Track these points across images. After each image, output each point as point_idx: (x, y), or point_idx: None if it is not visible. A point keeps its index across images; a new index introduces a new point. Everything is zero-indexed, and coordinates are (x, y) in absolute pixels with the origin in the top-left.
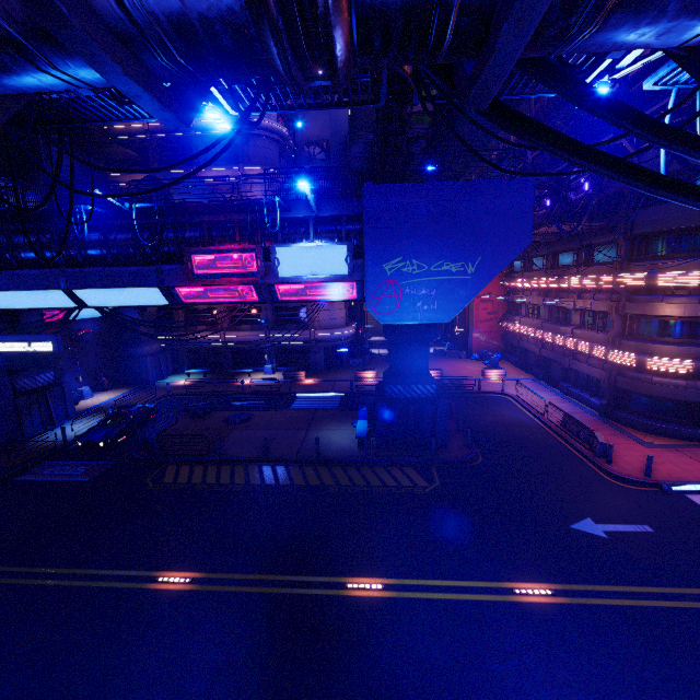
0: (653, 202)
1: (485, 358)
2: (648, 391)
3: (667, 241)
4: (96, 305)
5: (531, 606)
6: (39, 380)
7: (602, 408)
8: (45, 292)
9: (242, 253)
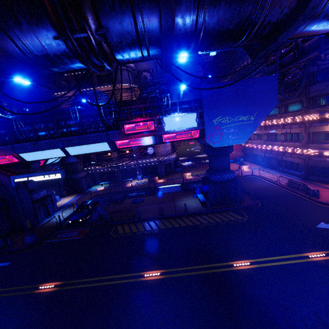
0: (317, 82)
1: (236, 161)
2: (324, 165)
3: (326, 98)
4: (75, 154)
5: (319, 262)
6: (40, 194)
7: (302, 175)
8: (51, 150)
9: (147, 121)
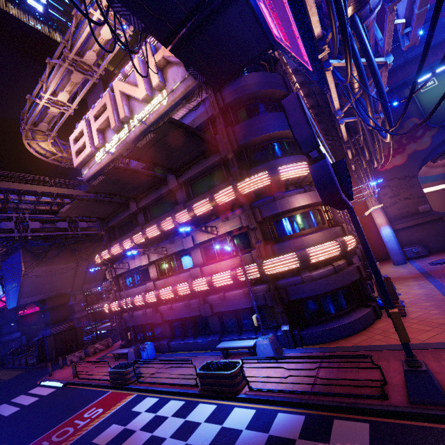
0: None
1: None
2: None
3: None
4: None
5: None
6: (13, 336)
7: None
8: None
9: None
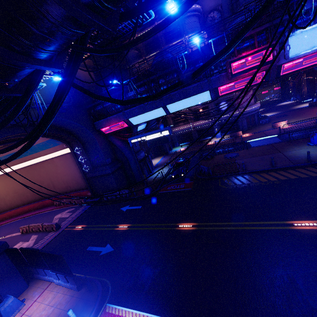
0: None
1: None
2: None
3: None
4: (174, 111)
5: None
6: (141, 155)
7: None
8: (153, 111)
9: (263, 51)
